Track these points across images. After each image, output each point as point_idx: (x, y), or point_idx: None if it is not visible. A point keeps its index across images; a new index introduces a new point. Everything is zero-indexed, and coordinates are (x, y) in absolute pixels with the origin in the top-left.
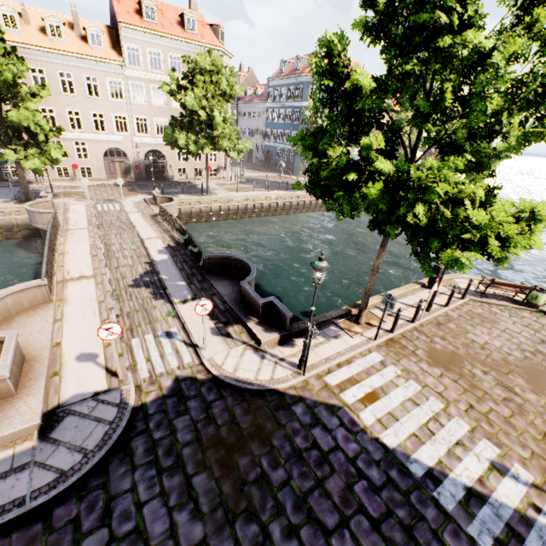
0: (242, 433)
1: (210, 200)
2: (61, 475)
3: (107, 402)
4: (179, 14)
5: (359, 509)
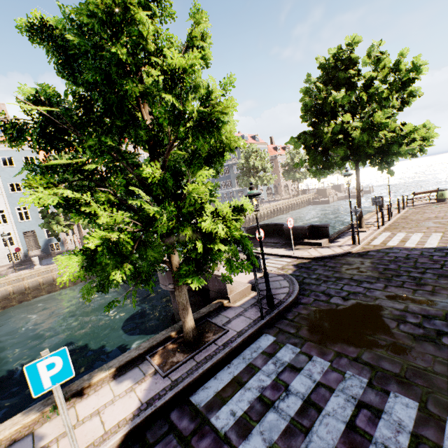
0: (356, 265)
1: None
2: (287, 293)
3: (271, 277)
4: None
5: (444, 261)
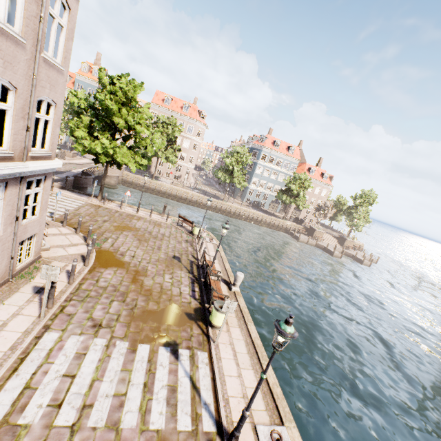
0: None
1: (151, 181)
2: None
3: None
4: (183, 104)
5: None
